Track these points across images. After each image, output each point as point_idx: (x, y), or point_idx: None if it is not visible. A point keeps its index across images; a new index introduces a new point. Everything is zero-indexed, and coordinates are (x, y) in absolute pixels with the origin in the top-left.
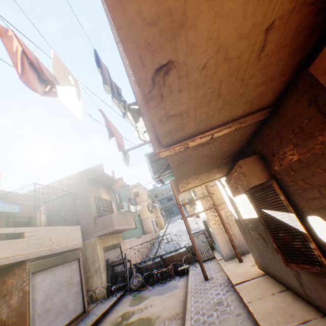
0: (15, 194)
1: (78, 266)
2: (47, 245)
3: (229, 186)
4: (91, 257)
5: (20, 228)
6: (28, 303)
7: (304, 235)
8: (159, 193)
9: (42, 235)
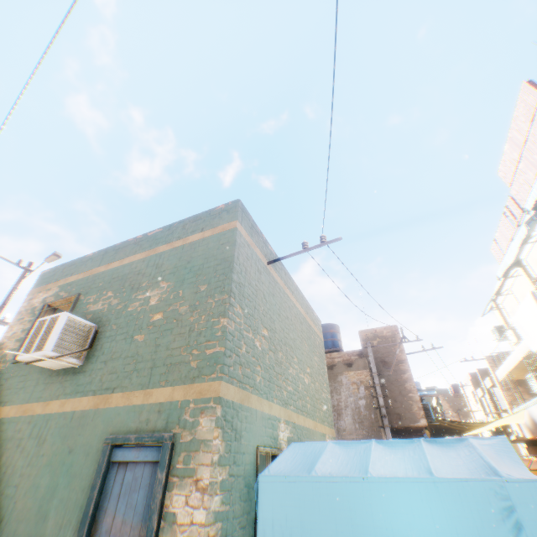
0: None
1: None
2: None
3: (525, 450)
4: None
5: None
6: None
7: None
8: None
9: None
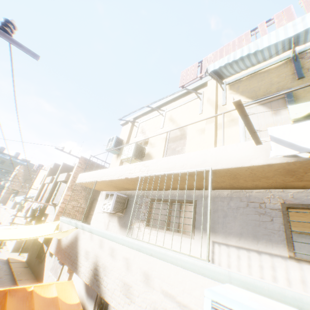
0: None
1: None
2: None
3: None
4: None
5: None
6: None
7: (45, 252)
8: None
9: None
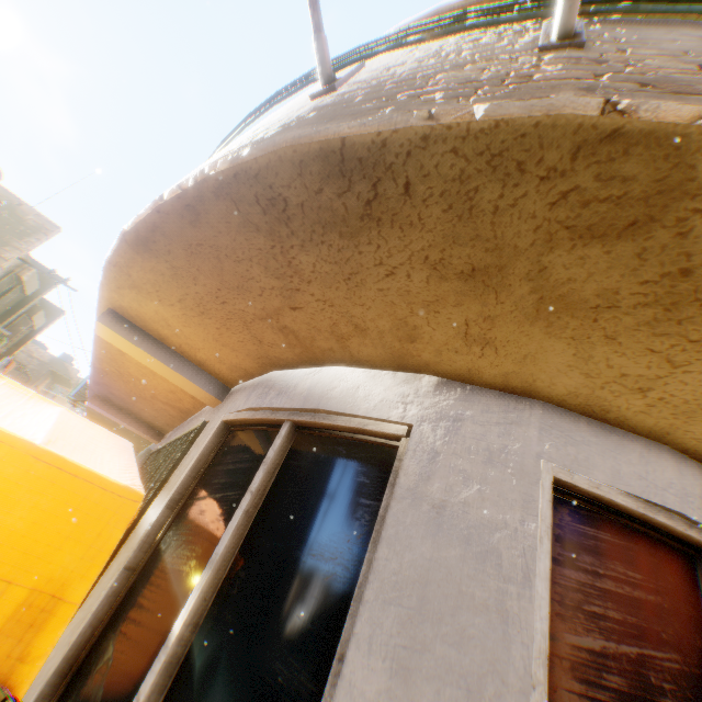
0: None
1: None
2: None
3: None
4: None
5: None
6: None
7: None
8: None
9: None
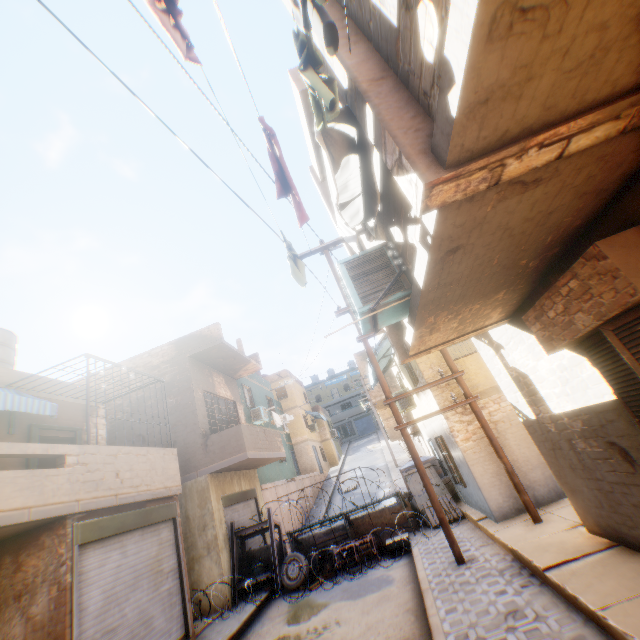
0: (44, 381)
1: (173, 534)
2: (111, 485)
3: (537, 329)
4: (198, 517)
5: (55, 446)
6: (70, 613)
7: None
8: (325, 394)
9: (100, 462)
